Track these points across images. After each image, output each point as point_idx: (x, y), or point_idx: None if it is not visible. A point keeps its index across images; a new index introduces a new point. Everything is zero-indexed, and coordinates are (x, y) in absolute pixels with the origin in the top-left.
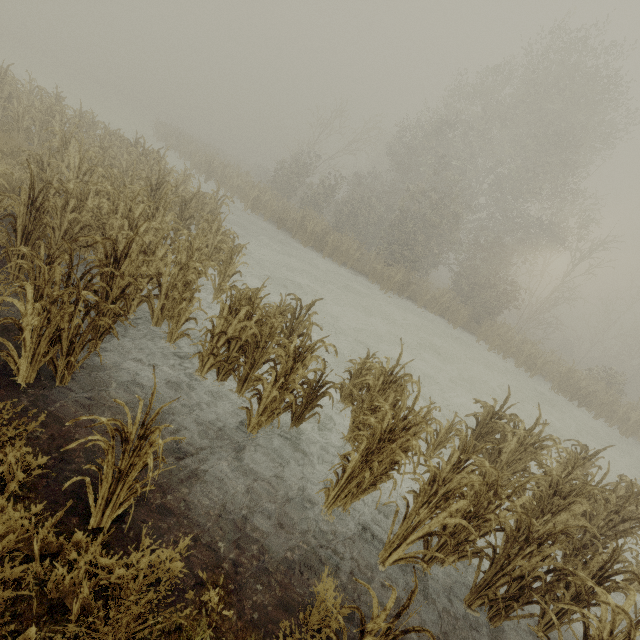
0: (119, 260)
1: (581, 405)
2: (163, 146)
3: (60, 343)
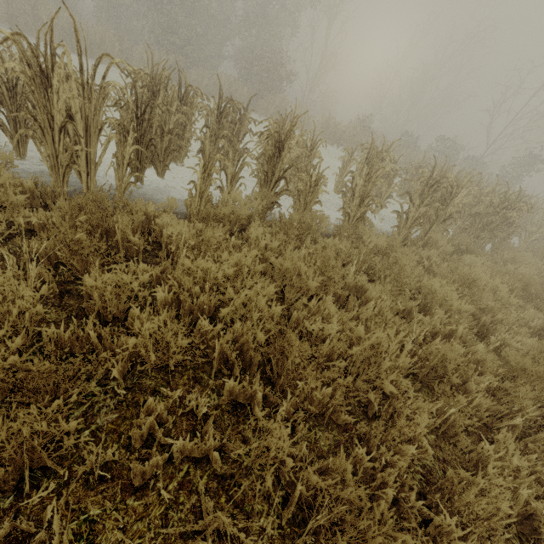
0: None
1: (339, 145)
2: None
3: None
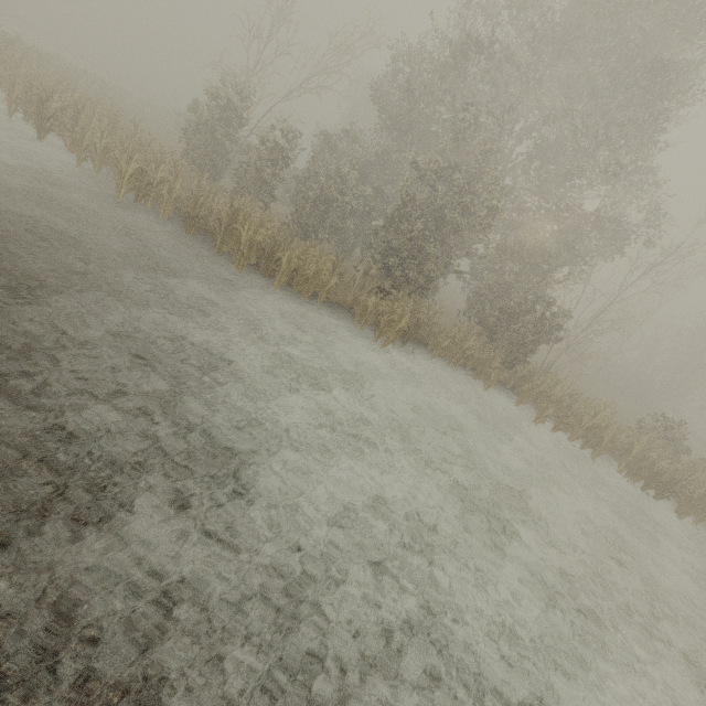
0: None
1: (660, 496)
2: None
3: None
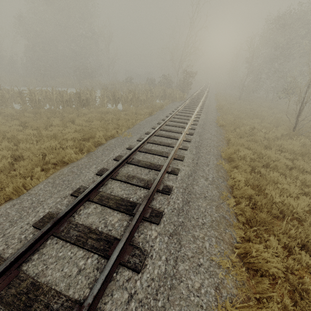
0: None
1: None
2: None
3: None
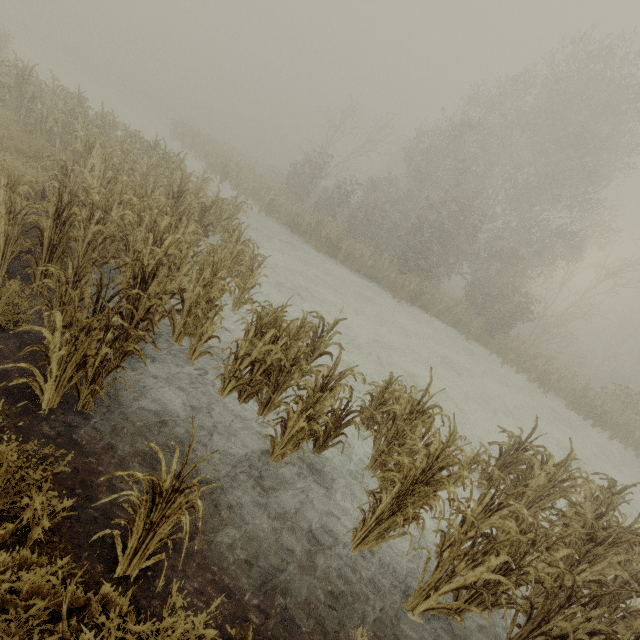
0: (147, 281)
1: (596, 424)
2: (179, 145)
3: (86, 369)
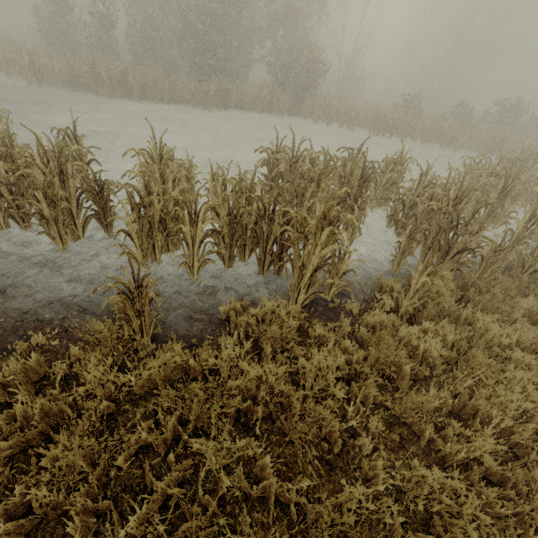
0: None
1: (391, 135)
2: None
3: None
